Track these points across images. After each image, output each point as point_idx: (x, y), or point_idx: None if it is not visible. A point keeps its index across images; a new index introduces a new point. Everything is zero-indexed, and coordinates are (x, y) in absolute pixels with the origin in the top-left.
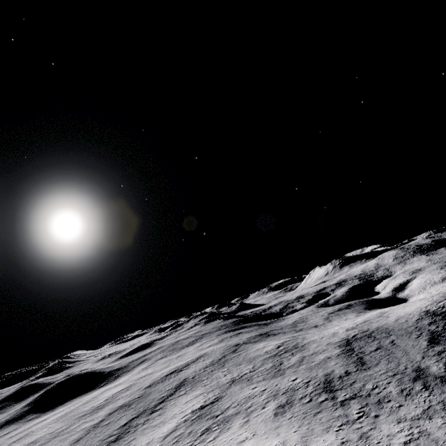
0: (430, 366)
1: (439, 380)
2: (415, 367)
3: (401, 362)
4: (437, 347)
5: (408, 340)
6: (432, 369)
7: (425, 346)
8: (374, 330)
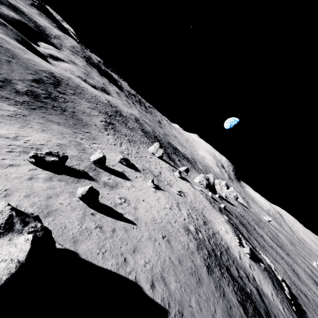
0: (18, 85)
1: (15, 91)
2: (8, 79)
3: (1, 71)
4: (35, 84)
5: (22, 70)
6: (18, 86)
7: (29, 79)
8: (4, 47)
